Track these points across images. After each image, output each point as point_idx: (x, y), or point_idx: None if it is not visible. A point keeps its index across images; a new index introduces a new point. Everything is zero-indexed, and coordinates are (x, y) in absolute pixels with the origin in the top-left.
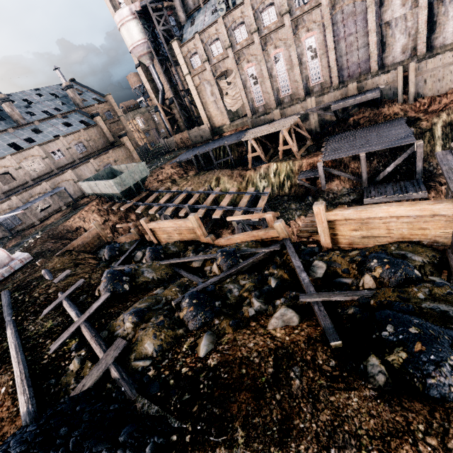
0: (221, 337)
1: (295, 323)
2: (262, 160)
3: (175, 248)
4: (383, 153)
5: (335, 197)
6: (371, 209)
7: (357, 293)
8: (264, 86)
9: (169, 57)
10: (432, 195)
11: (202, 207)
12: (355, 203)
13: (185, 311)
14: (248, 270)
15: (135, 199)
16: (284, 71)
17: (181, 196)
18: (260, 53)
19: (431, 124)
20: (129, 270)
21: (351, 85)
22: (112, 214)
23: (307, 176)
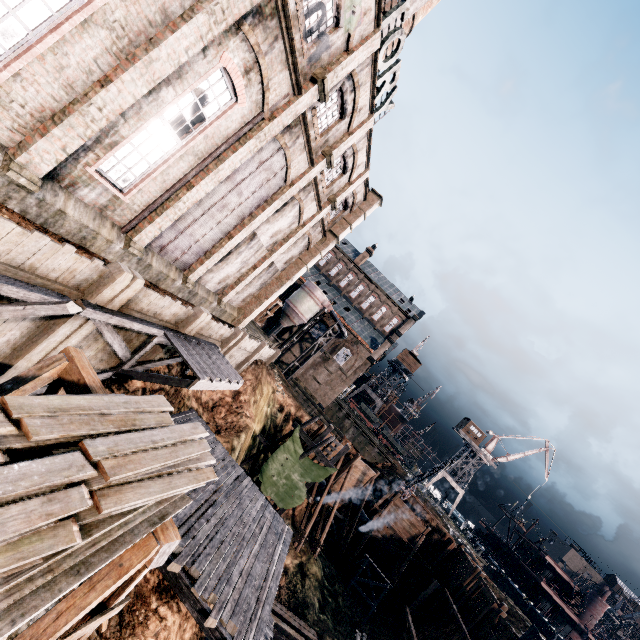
0: None
1: None
2: None
3: None
4: None
5: None
6: None
7: None
8: None
9: None
10: None
11: None
12: None
13: None
14: None
15: None
16: None
17: None
18: None
19: (230, 449)
20: None
21: (206, 315)
22: None
23: None
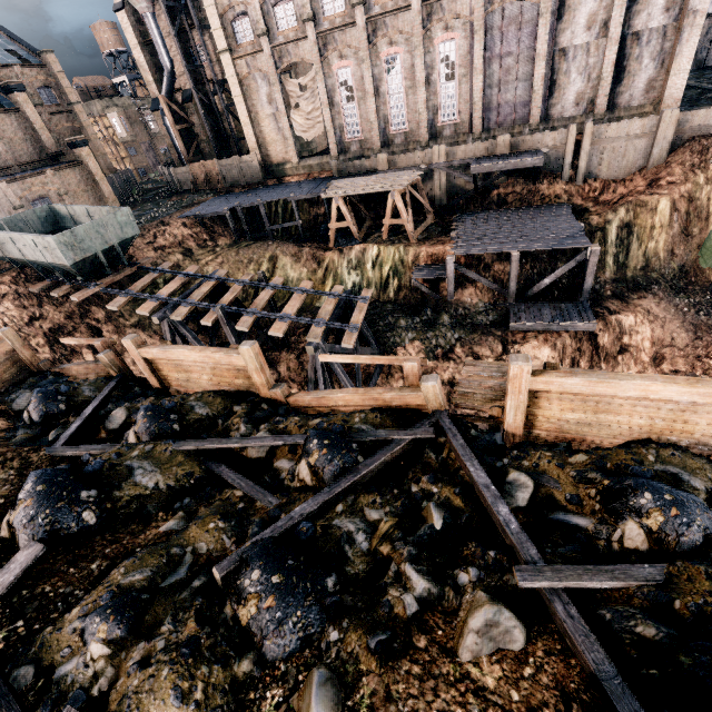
0: (354, 686)
1: (518, 644)
2: (354, 236)
3: (205, 409)
4: (540, 255)
5: (467, 314)
6: (618, 381)
7: (633, 572)
8: (364, 108)
9: (189, 7)
10: (599, 327)
11: (248, 313)
12: (496, 327)
13: (252, 607)
14: (373, 477)
15: (106, 282)
16: (400, 88)
17: (206, 285)
18: (364, 46)
19: (604, 221)
20: (97, 466)
21: (502, 137)
22: (49, 305)
23: (428, 275)
